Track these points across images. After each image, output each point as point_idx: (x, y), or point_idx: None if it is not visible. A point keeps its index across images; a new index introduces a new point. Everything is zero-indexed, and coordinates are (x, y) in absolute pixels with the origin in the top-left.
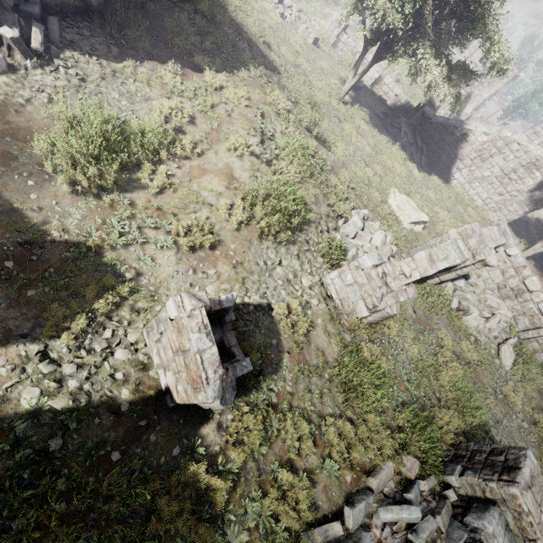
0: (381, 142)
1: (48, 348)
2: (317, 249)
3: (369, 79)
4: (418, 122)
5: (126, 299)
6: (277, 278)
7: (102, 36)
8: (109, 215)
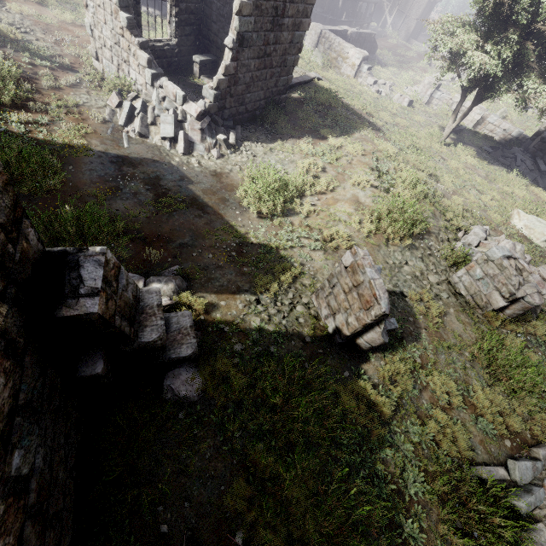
0: (493, 172)
1: (259, 299)
2: (440, 254)
3: (470, 122)
4: (537, 148)
5: (297, 278)
6: (405, 274)
7: (261, 131)
8: (279, 230)
